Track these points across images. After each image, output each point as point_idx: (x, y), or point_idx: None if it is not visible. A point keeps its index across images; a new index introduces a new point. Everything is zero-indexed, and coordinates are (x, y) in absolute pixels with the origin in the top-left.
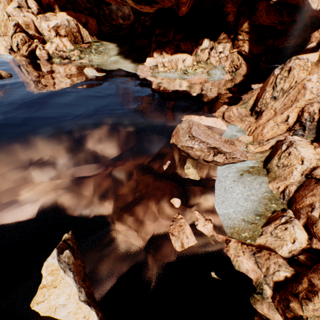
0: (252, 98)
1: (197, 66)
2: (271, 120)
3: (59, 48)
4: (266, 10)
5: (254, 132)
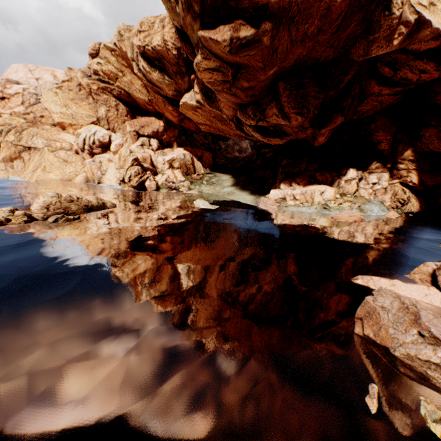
0: None
1: (342, 199)
2: None
3: (169, 179)
4: (437, 136)
5: None
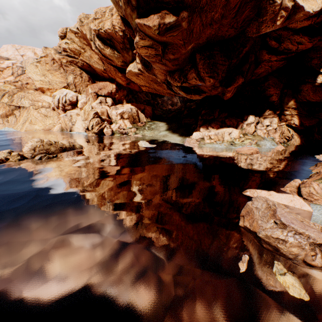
0: None
1: (244, 137)
2: None
3: (121, 127)
4: (312, 90)
5: None
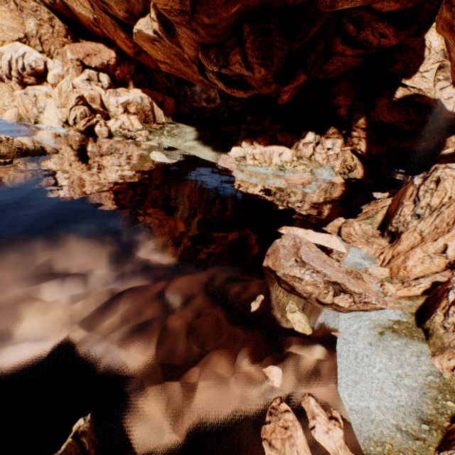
0: (380, 211)
1: (298, 162)
2: (417, 247)
3: (124, 126)
4: (387, 106)
5: (391, 263)
